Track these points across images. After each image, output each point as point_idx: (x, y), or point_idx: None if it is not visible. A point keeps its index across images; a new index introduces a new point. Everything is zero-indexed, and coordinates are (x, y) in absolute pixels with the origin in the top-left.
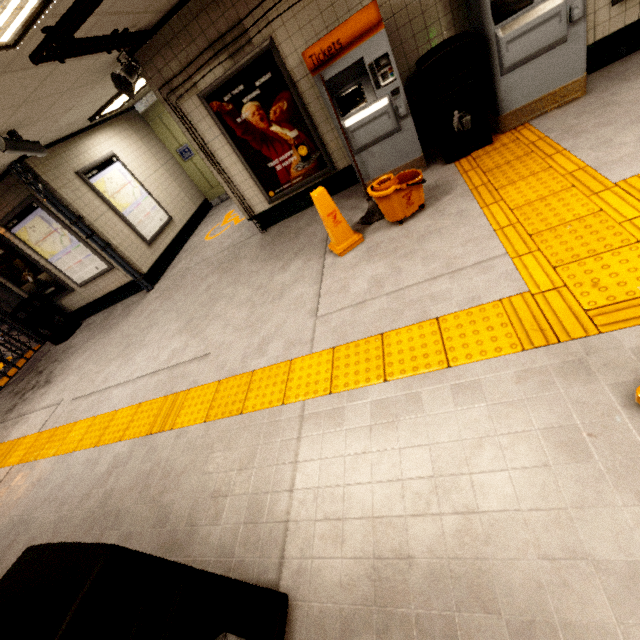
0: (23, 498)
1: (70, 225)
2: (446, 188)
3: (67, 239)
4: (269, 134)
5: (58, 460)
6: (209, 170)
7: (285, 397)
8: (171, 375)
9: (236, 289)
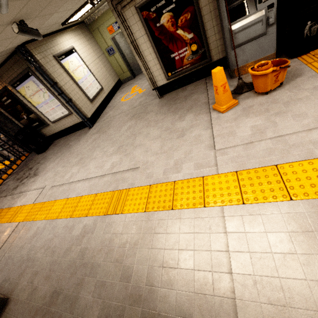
0: (28, 243)
1: (49, 87)
2: (296, 73)
3: (47, 95)
4: (175, 35)
5: (47, 223)
6: (123, 62)
7: (205, 202)
8: (114, 178)
9: (149, 129)
